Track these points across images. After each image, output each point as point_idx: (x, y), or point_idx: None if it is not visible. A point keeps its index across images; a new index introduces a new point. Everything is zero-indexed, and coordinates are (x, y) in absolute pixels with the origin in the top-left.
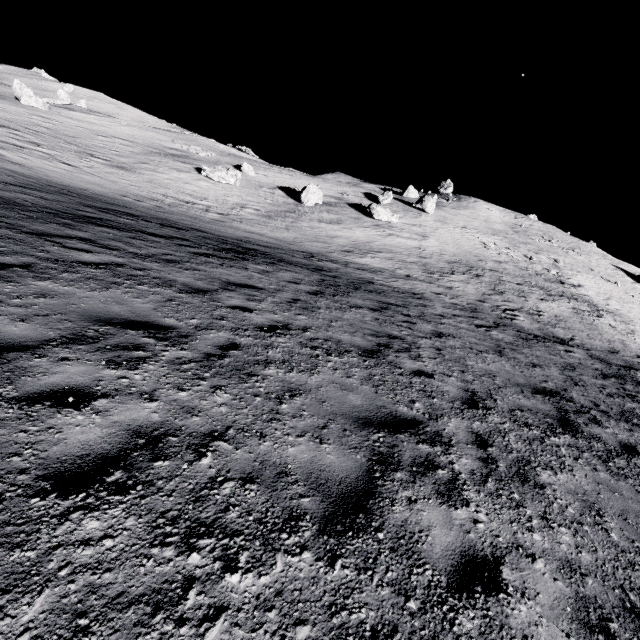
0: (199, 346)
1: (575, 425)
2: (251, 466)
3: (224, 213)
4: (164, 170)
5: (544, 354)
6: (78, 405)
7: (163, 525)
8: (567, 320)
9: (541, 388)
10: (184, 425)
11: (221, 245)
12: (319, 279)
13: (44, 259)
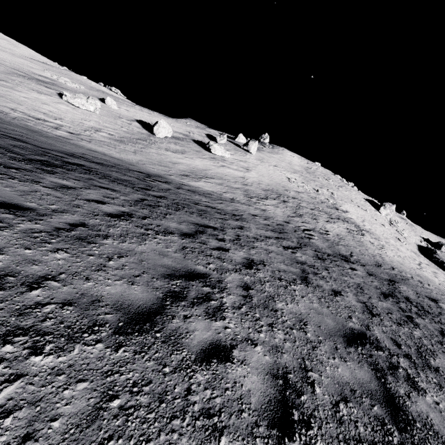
0: None
1: (402, 406)
2: None
3: (75, 132)
4: (23, 89)
5: (339, 275)
6: None
7: None
8: (345, 238)
9: (350, 332)
10: None
11: (32, 155)
12: (138, 198)
13: None
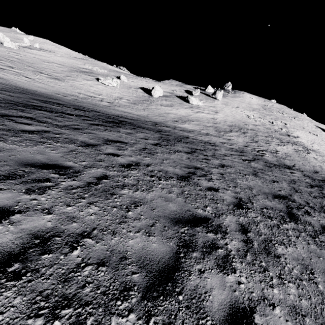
0: (84, 178)
1: (296, 216)
2: (104, 254)
3: (110, 102)
4: (79, 80)
5: (279, 175)
6: (1, 219)
7: (39, 301)
8: (291, 155)
9: (277, 194)
10: (66, 229)
11: (107, 119)
12: (159, 136)
13: (2, 129)
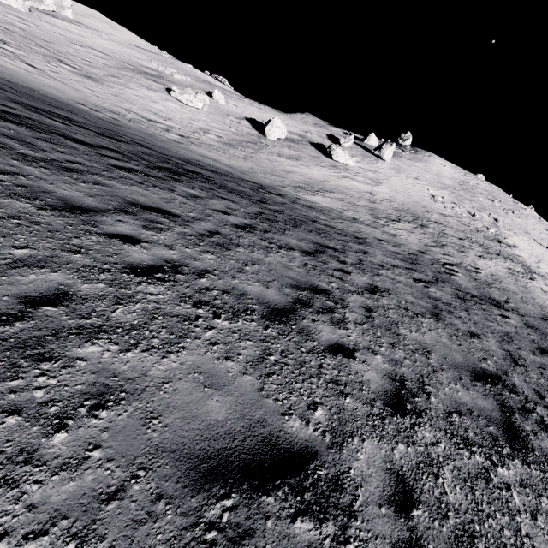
0: None
1: (523, 437)
2: None
3: (185, 135)
4: (134, 86)
5: (481, 319)
6: None
7: None
8: (502, 280)
9: (481, 370)
10: None
11: (159, 163)
12: (257, 212)
13: None
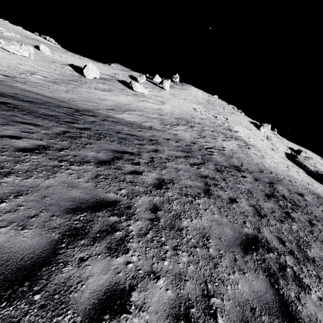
0: None
1: (295, 313)
2: None
3: (10, 75)
4: None
5: (233, 184)
6: None
7: None
8: (237, 152)
9: (245, 238)
10: None
11: None
12: (61, 131)
13: None
